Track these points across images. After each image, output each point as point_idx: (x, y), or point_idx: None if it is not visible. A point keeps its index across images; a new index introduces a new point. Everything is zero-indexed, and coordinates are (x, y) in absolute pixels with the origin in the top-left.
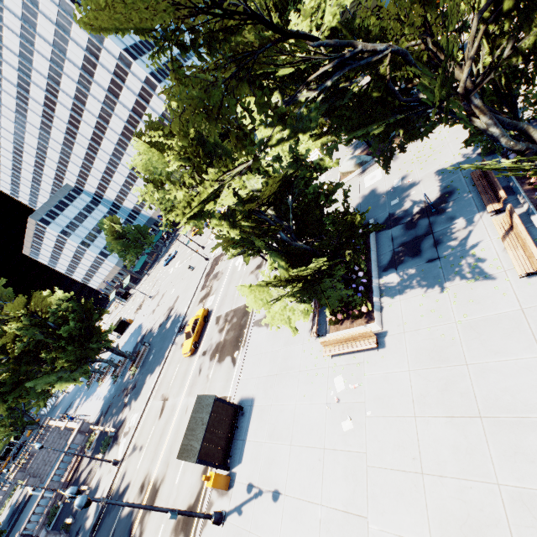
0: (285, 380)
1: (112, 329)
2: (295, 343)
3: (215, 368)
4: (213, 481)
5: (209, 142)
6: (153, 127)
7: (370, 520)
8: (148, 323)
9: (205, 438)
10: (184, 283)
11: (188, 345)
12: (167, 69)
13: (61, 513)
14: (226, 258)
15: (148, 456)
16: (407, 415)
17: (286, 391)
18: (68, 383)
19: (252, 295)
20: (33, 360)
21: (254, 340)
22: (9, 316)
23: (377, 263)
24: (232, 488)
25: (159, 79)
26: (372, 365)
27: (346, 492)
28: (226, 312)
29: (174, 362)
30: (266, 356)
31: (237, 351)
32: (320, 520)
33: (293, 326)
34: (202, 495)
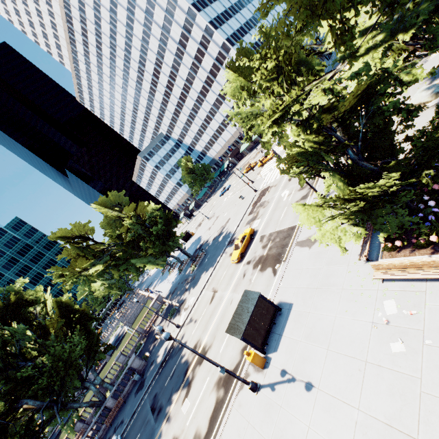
0: (326, 294)
1: (182, 236)
2: (339, 264)
3: (257, 275)
4: (252, 357)
5: (294, 58)
6: (244, 53)
7: None
8: (205, 236)
9: (249, 323)
10: (234, 209)
11: (236, 254)
12: (239, 33)
13: (143, 348)
14: (273, 190)
15: (200, 327)
16: None
17: (326, 303)
18: (154, 265)
19: (303, 214)
20: (135, 246)
21: (295, 257)
22: (125, 216)
23: None
24: (267, 369)
25: (233, 43)
26: (437, 296)
27: (391, 408)
28: (270, 233)
29: (224, 266)
30: (306, 271)
31: (277, 264)
32: (356, 422)
33: (341, 247)
34: (240, 366)
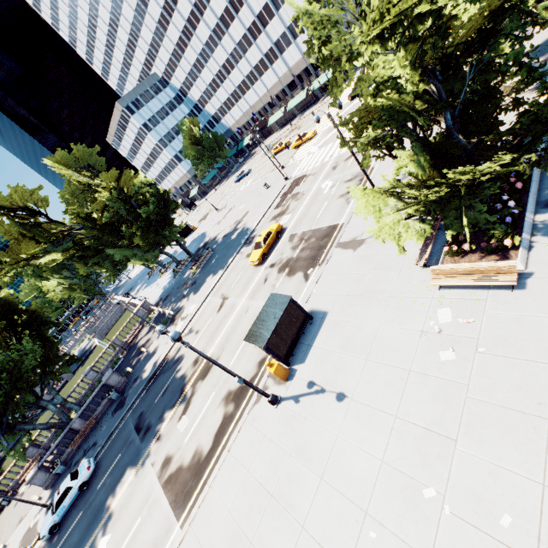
0: (370, 302)
1: (181, 227)
2: (390, 269)
3: (283, 280)
4: (275, 368)
5: None
6: None
7: (459, 443)
8: (212, 232)
9: (275, 331)
10: (255, 200)
11: (257, 254)
12: None
13: (122, 364)
14: (311, 179)
15: (203, 339)
16: (541, 361)
17: (369, 312)
18: (141, 260)
19: (362, 201)
20: (114, 233)
21: (335, 260)
22: (99, 186)
23: (537, 198)
24: (291, 381)
25: None
26: (498, 304)
27: (432, 413)
28: (304, 231)
29: (238, 268)
30: (348, 277)
31: (311, 269)
32: (392, 428)
33: (399, 247)
34: (256, 379)
